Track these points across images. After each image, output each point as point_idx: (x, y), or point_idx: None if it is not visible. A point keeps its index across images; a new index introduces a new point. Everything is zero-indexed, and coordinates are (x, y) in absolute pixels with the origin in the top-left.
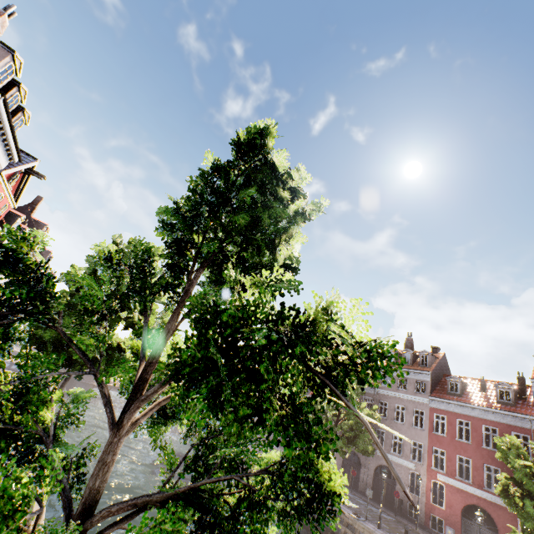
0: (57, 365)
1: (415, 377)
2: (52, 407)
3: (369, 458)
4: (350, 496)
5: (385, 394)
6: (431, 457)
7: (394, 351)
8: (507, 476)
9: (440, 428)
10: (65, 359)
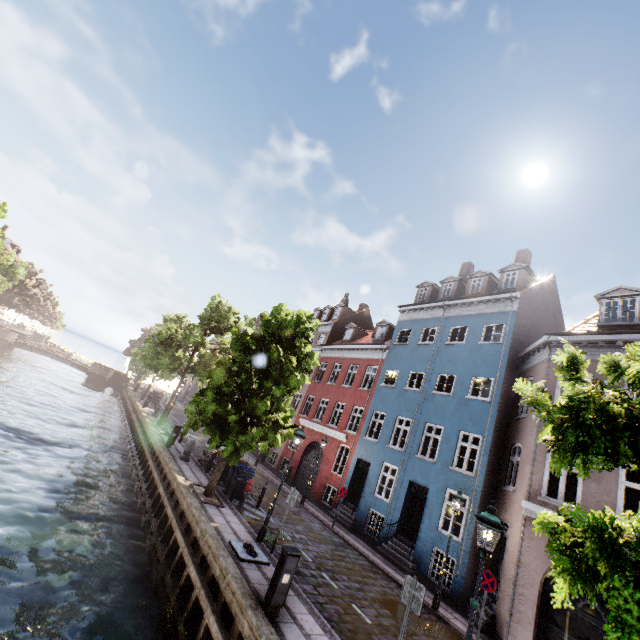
0: None
1: (321, 330)
2: None
3: None
4: None
5: None
6: (303, 405)
7: (319, 310)
8: None
9: (320, 376)
10: None
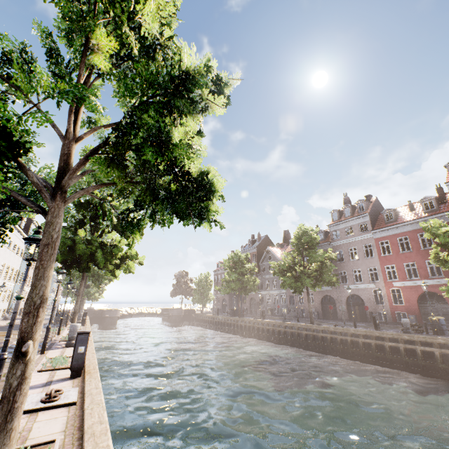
0: (69, 269)
1: (358, 222)
2: (88, 324)
3: (339, 294)
4: (332, 322)
5: (338, 244)
6: (385, 273)
7: (336, 211)
8: (436, 246)
9: (386, 250)
10: (72, 259)
